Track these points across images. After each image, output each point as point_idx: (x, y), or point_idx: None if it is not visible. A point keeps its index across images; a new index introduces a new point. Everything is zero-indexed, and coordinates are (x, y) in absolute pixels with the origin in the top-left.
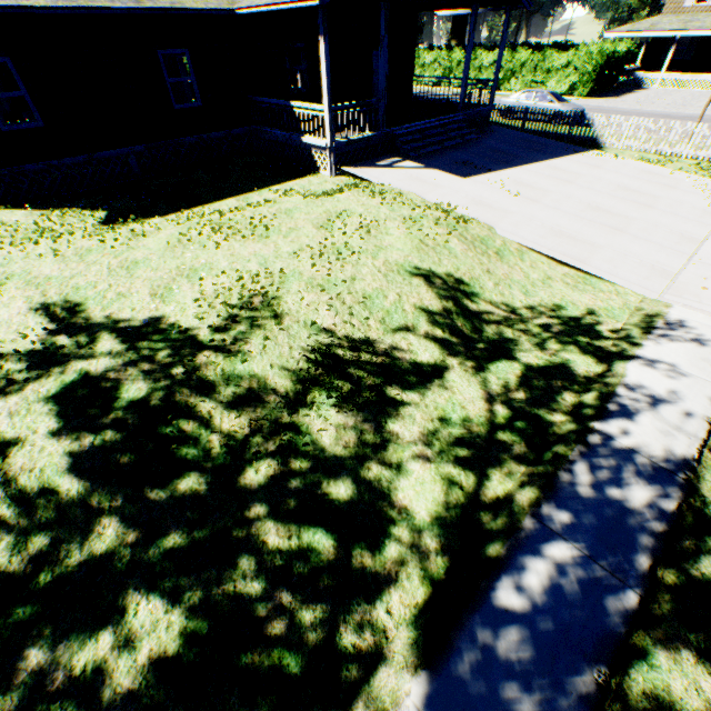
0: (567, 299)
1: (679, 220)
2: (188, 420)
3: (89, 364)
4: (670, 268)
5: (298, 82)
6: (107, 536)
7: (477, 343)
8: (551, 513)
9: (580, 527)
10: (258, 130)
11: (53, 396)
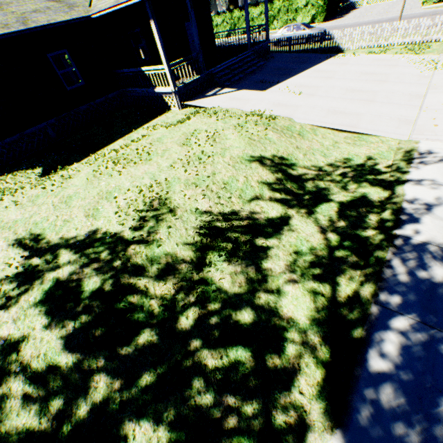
0: (351, 153)
1: (406, 85)
2: (132, 295)
3: (57, 273)
4: (410, 117)
5: (141, 55)
6: (100, 388)
7: (303, 196)
8: (387, 298)
9: (408, 303)
10: (125, 91)
11: (39, 301)
